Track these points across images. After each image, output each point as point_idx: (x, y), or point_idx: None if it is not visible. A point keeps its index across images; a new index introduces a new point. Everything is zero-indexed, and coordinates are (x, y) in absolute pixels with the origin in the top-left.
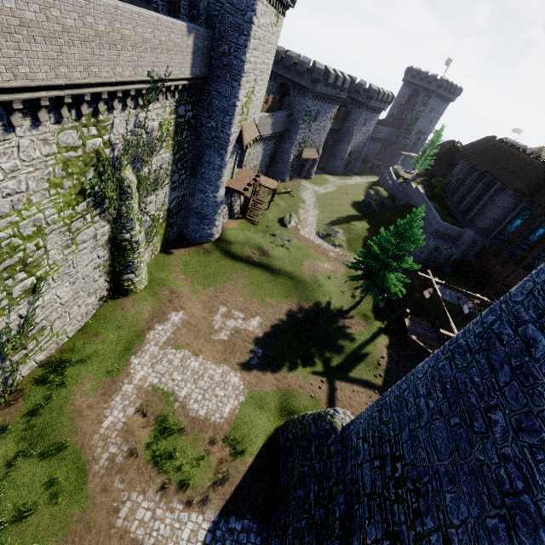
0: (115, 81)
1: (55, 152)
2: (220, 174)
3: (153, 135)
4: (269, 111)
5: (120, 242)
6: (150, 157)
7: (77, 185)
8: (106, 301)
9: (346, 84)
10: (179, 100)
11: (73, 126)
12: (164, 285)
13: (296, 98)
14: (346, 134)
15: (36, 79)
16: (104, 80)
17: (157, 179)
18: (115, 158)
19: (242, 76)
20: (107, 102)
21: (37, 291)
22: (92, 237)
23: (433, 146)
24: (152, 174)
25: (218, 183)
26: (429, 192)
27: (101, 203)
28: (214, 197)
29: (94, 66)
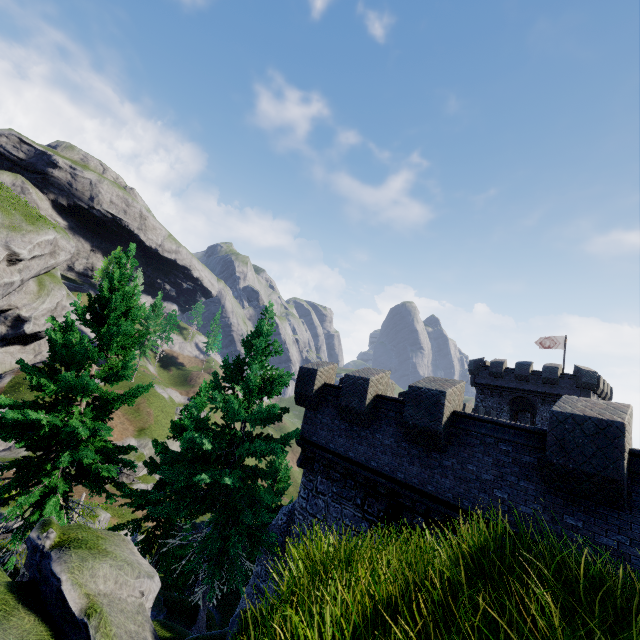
0: None
1: None
2: None
3: None
4: None
5: None
6: None
7: None
8: None
9: None
10: None
11: None
12: None
13: None
14: None
15: None
16: None
17: None
18: None
19: None
20: None
21: None
22: None
23: None
24: None
25: None
26: None
27: None
28: None
29: None
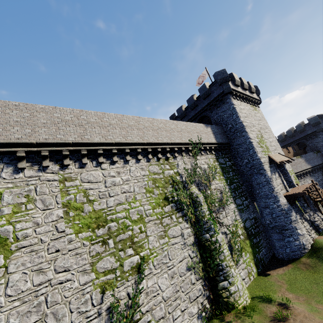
0: (171, 142)
1: (148, 175)
2: (271, 186)
3: (207, 172)
4: (295, 156)
5: (204, 243)
6: (209, 185)
7: (163, 194)
8: (210, 319)
9: None
10: (217, 156)
11: (156, 164)
12: (269, 302)
13: (312, 142)
14: None
15: (134, 141)
16: (165, 142)
17: (222, 200)
18: (184, 182)
19: (244, 128)
20: (172, 155)
21: (140, 270)
22: (180, 234)
23: None
24: (216, 196)
25: (274, 194)
26: None
27: (181, 209)
28: (277, 206)
29: (160, 138)
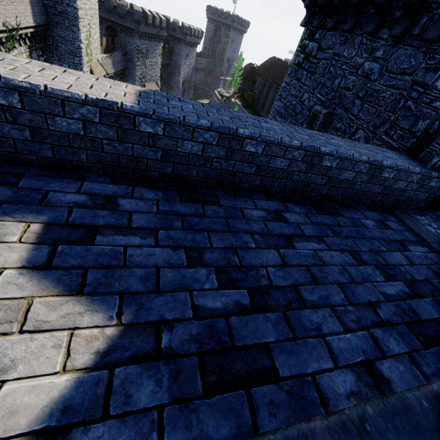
0: None
1: None
2: None
3: None
4: (106, 52)
5: None
6: None
7: None
8: None
9: (163, 24)
10: (30, 46)
11: None
12: None
13: (126, 38)
14: (175, 68)
15: None
16: None
17: None
18: None
19: (78, 21)
20: None
21: None
22: None
23: (239, 68)
24: None
25: None
26: (244, 104)
27: None
28: None
29: None
